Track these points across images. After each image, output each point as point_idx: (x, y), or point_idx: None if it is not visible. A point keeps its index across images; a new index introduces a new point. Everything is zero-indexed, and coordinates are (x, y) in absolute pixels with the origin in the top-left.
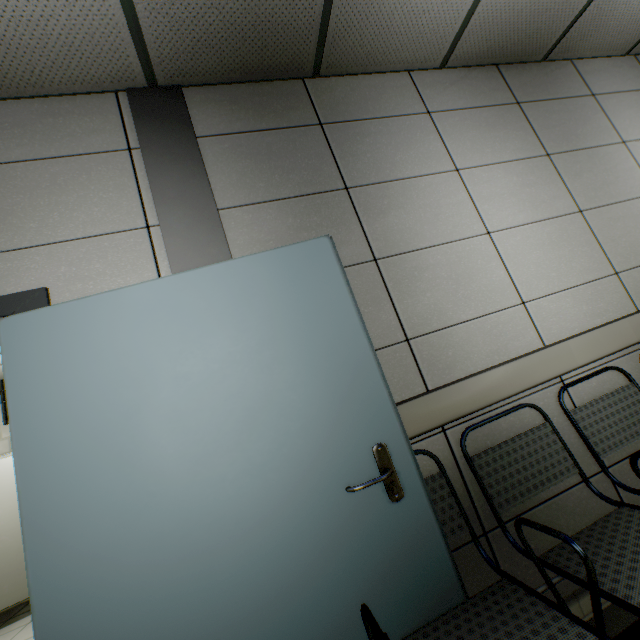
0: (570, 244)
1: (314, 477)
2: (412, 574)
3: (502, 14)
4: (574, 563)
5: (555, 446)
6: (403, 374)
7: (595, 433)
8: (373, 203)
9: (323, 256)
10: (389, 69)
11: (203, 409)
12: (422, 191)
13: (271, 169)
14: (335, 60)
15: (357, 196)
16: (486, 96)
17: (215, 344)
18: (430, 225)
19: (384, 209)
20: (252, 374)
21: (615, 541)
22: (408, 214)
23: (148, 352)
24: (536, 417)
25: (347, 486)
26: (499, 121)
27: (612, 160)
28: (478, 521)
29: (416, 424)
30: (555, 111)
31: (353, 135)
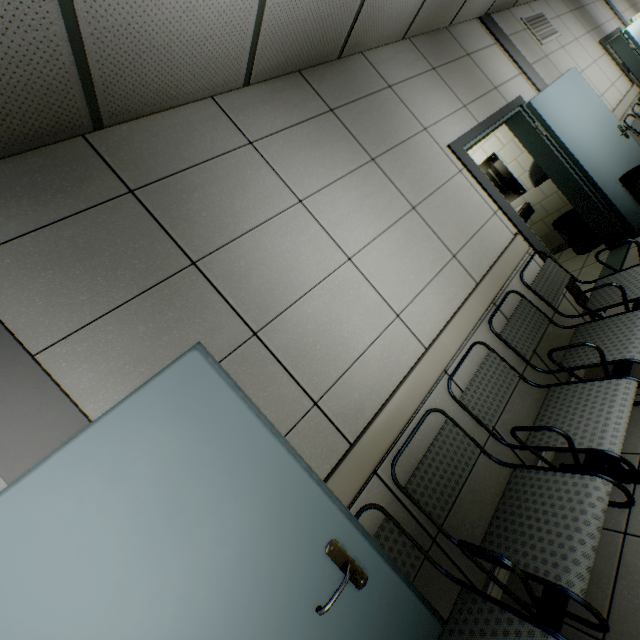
0: (415, 243)
1: (282, 618)
2: (397, 639)
3: (289, 26)
4: (504, 549)
5: (459, 437)
6: (324, 440)
7: (481, 409)
8: (230, 269)
9: (200, 374)
10: (189, 100)
11: (126, 633)
12: (275, 237)
13: (88, 272)
14: (118, 107)
15: (209, 268)
16: (301, 109)
17: (107, 548)
18: (295, 272)
19: (244, 272)
20: (170, 555)
21: (522, 511)
22: (270, 268)
23: (13, 614)
24: (438, 415)
25: (316, 607)
26: (321, 135)
27: (422, 149)
28: (426, 533)
29: (352, 485)
30: (365, 111)
31: (177, 194)
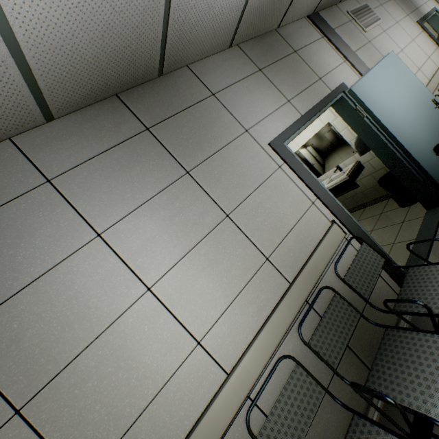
0: (226, 253)
1: None
2: None
3: (75, 65)
4: None
5: None
6: None
7: None
8: None
9: None
10: None
11: None
12: (62, 283)
13: None
14: None
15: None
16: (113, 133)
17: None
18: (81, 319)
19: (15, 335)
20: None
21: None
22: (50, 322)
23: None
24: None
25: None
26: (133, 156)
27: (242, 152)
28: None
29: None
30: (185, 123)
31: None
